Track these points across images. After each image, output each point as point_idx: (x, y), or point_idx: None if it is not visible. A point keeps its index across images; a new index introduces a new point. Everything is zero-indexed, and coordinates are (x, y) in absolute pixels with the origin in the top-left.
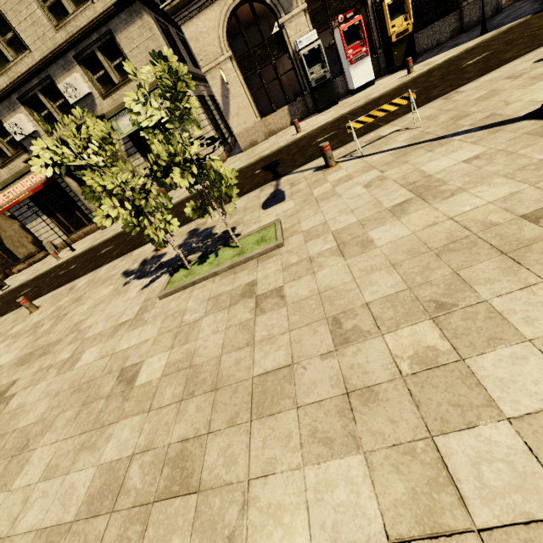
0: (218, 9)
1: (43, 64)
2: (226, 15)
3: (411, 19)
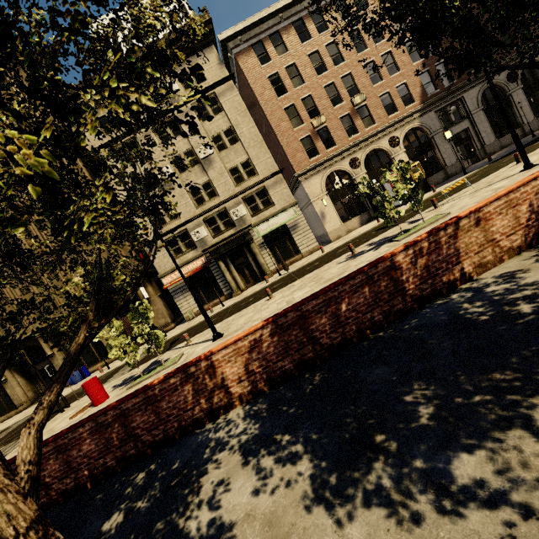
0: (321, 175)
1: (225, 201)
2: (325, 177)
3: (424, 172)
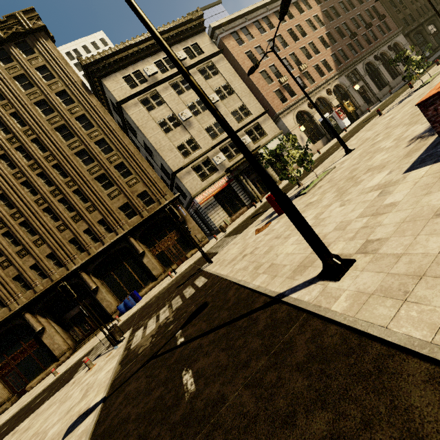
0: (292, 113)
1: None
2: (295, 115)
3: (353, 107)
